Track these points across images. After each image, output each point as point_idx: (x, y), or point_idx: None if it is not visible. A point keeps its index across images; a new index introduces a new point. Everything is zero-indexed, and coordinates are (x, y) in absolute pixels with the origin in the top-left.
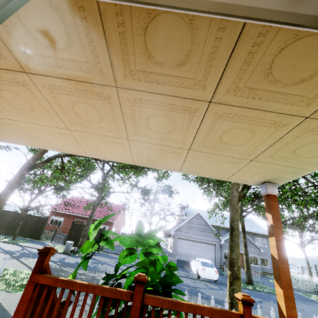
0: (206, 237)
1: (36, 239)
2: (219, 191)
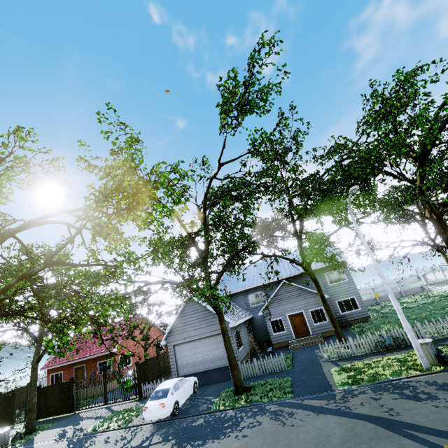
0: (210, 328)
1: (9, 425)
2: (181, 261)
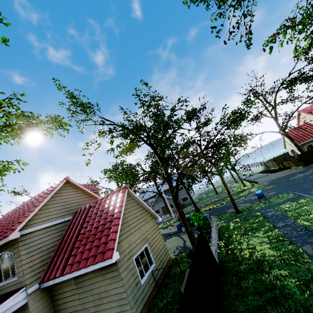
0: None
1: None
2: None
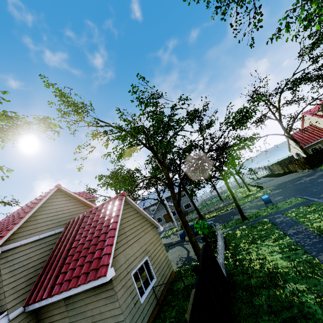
0: None
1: None
2: None
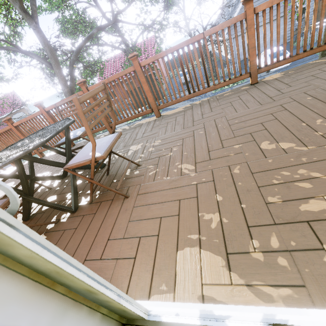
0: None
1: None
2: None
